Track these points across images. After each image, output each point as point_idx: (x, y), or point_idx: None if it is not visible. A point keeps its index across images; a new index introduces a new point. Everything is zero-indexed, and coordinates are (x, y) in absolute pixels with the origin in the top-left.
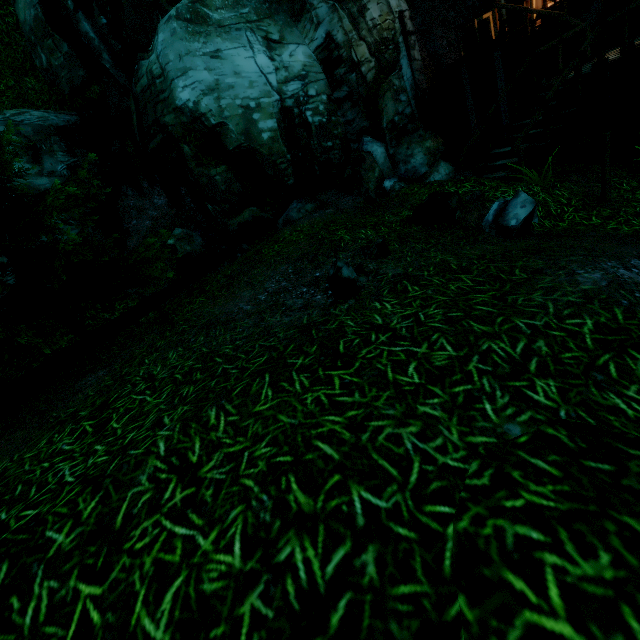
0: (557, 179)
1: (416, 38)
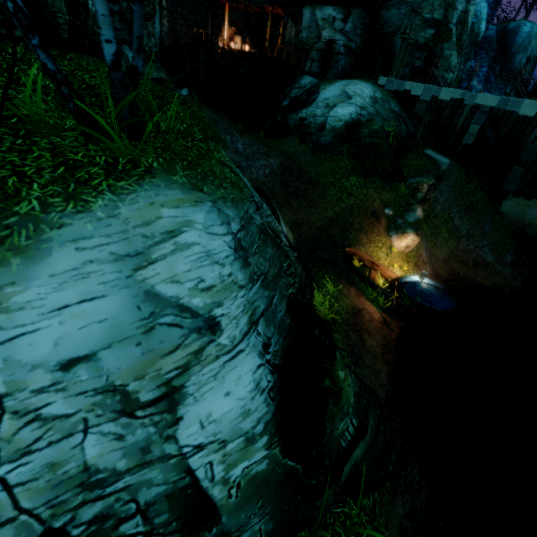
0: (205, 105)
1: (167, 14)
